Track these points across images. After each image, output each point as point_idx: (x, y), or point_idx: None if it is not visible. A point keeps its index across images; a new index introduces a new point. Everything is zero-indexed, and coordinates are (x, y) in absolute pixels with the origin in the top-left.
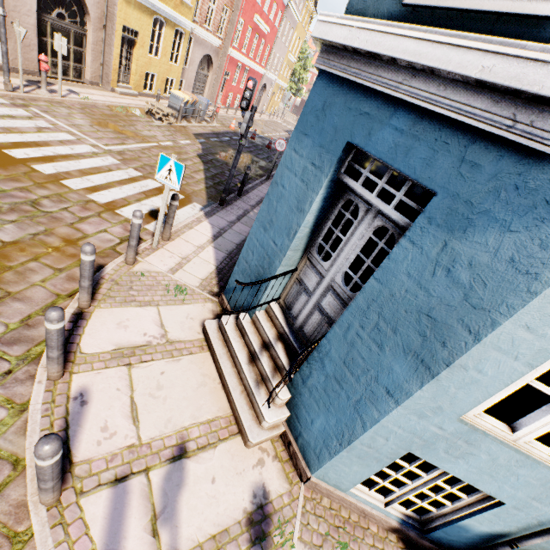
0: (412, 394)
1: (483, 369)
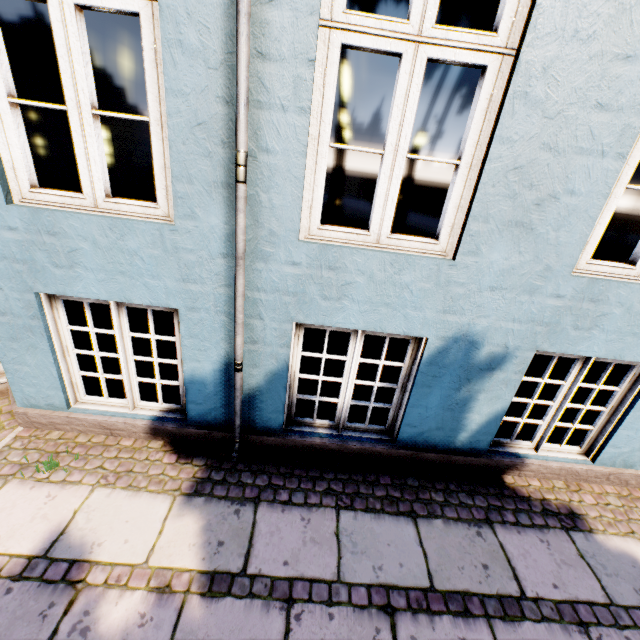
0: None
1: None
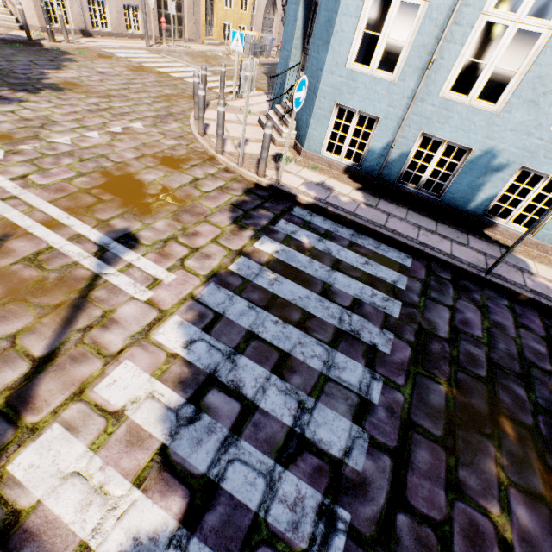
0: (326, 61)
1: (343, 29)
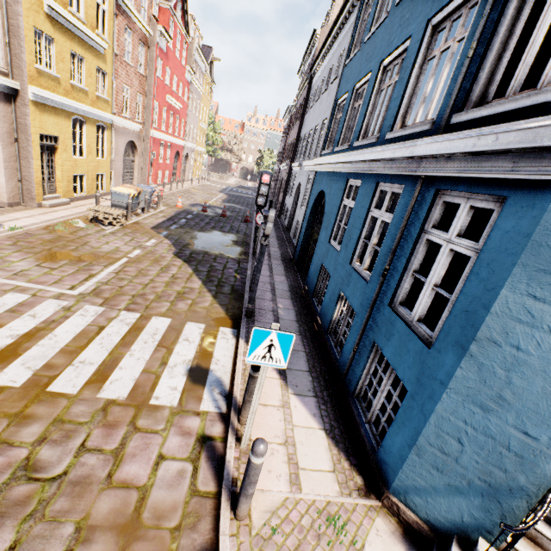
0: None
1: None
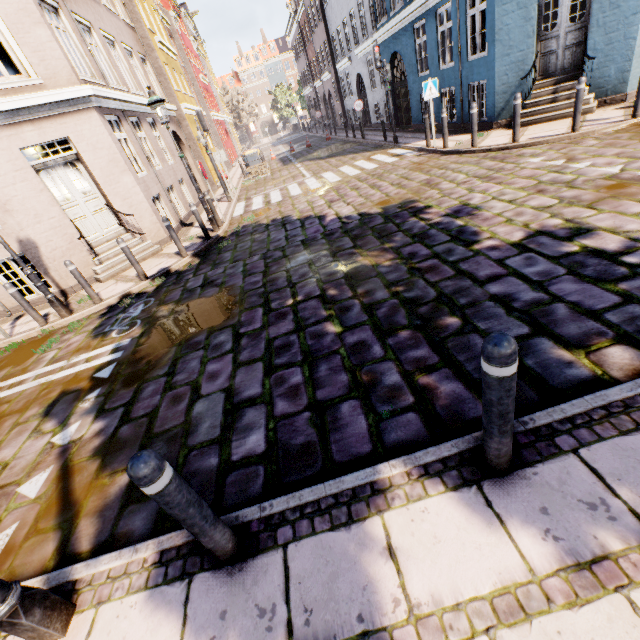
0: None
1: None
